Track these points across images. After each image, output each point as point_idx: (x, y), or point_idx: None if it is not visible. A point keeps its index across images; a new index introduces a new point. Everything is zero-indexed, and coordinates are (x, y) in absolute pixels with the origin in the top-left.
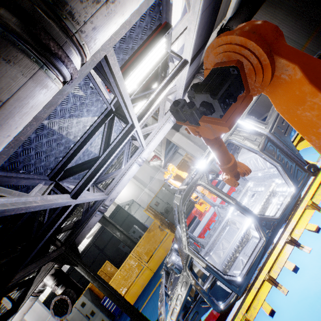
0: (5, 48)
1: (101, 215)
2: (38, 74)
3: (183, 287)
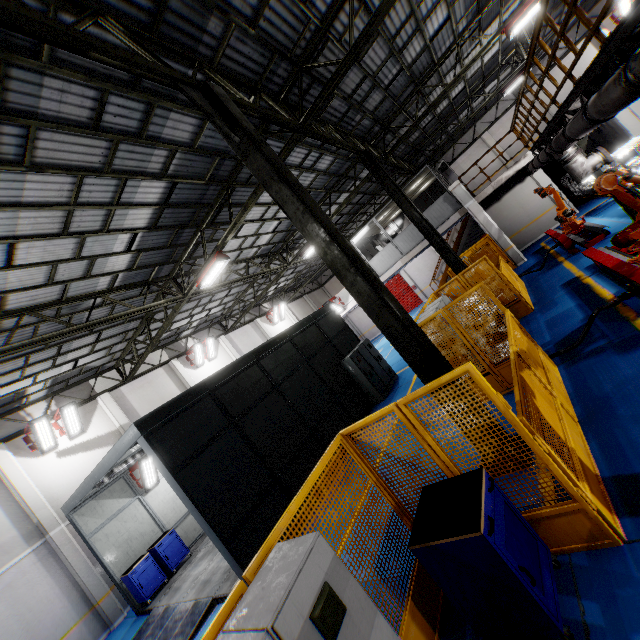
0: None
1: None
2: None
3: None
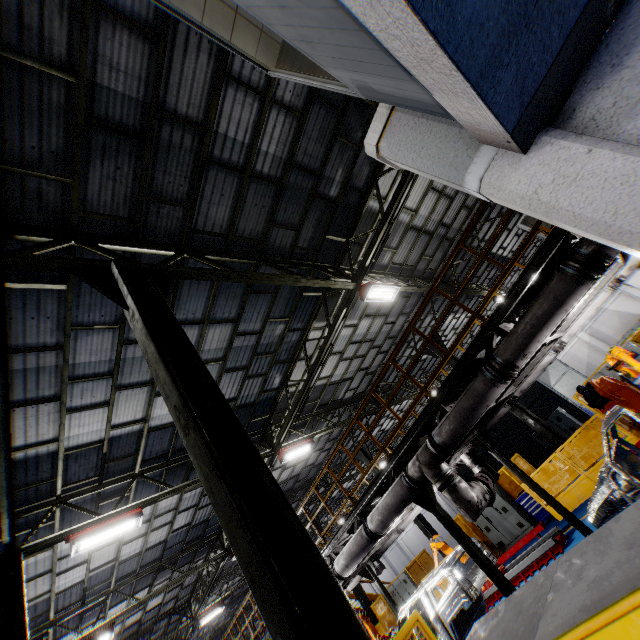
0: (496, 384)
1: (510, 406)
2: (505, 386)
3: (605, 489)
